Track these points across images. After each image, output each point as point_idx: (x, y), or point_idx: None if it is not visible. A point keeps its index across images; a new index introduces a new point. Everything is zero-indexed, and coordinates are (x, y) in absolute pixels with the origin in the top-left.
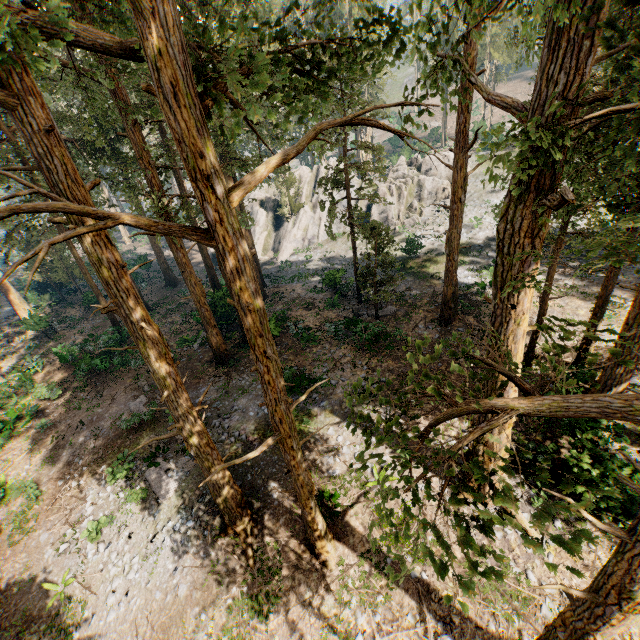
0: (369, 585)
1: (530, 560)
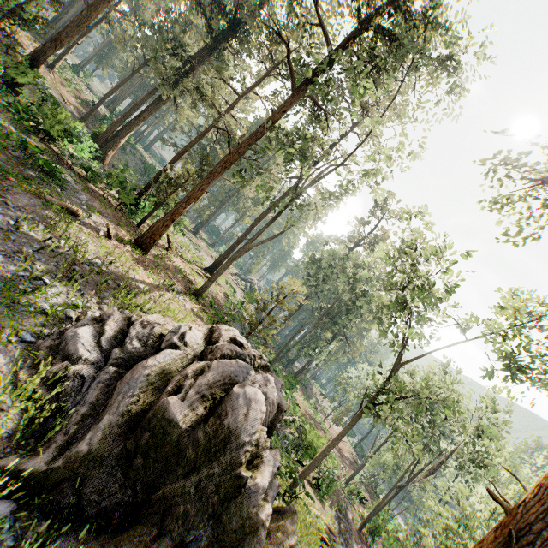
0: None
1: None
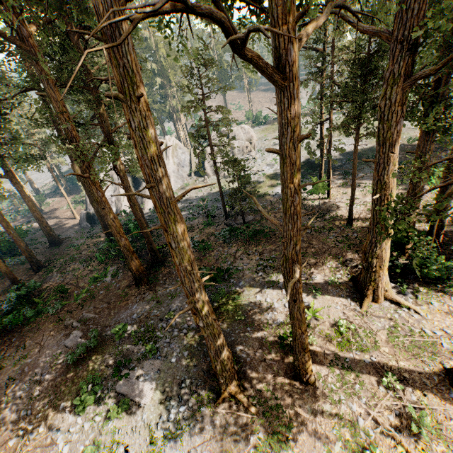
0: (346, 382)
1: (420, 322)
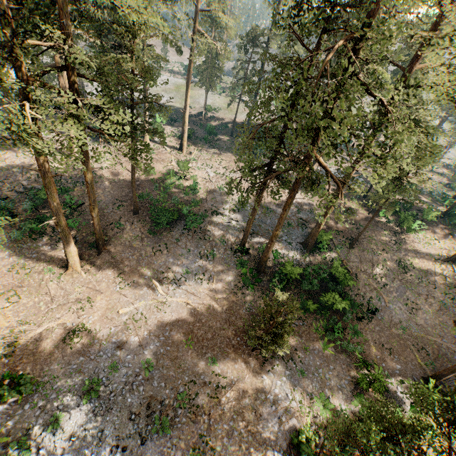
0: None
1: None
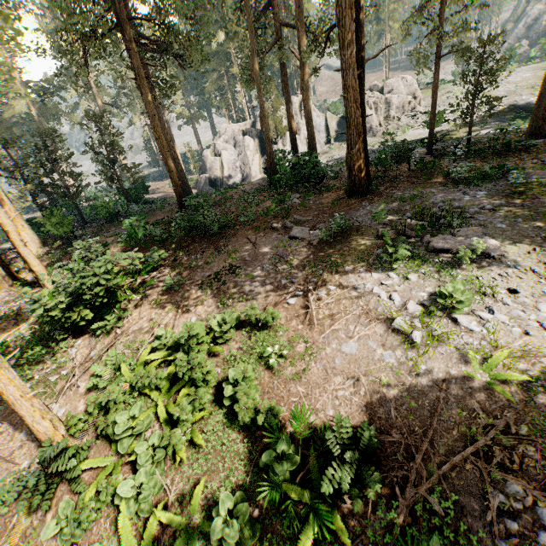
0: None
1: None
